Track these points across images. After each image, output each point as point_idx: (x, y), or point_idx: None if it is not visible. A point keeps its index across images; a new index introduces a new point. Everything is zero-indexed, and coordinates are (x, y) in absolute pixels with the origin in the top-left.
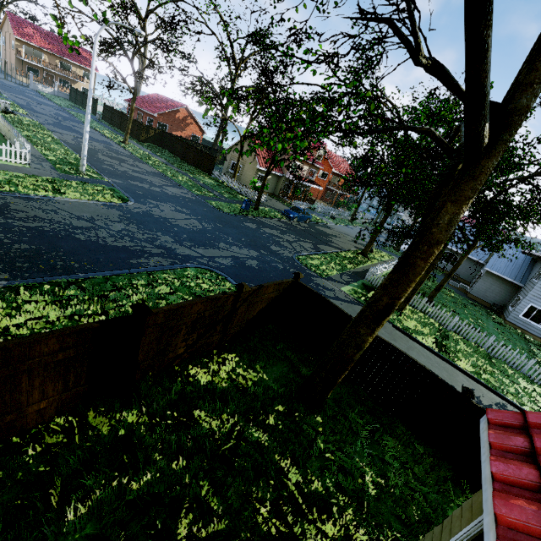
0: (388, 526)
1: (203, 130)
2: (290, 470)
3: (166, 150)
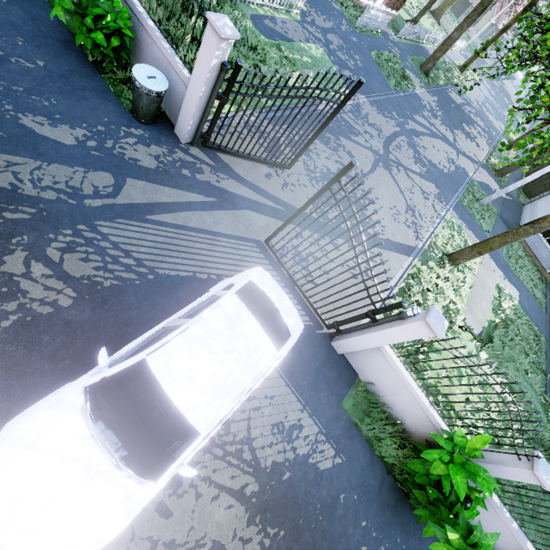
0: None
1: None
2: None
3: None
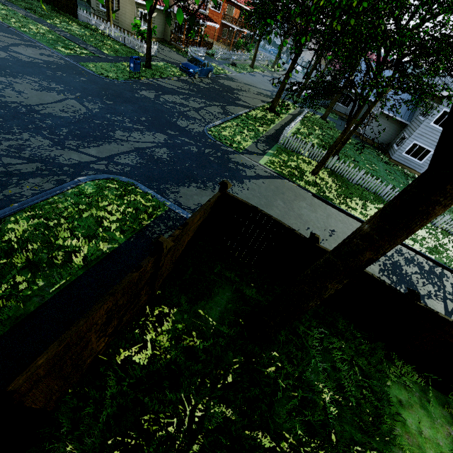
0: (352, 443)
1: None
2: (262, 439)
3: None
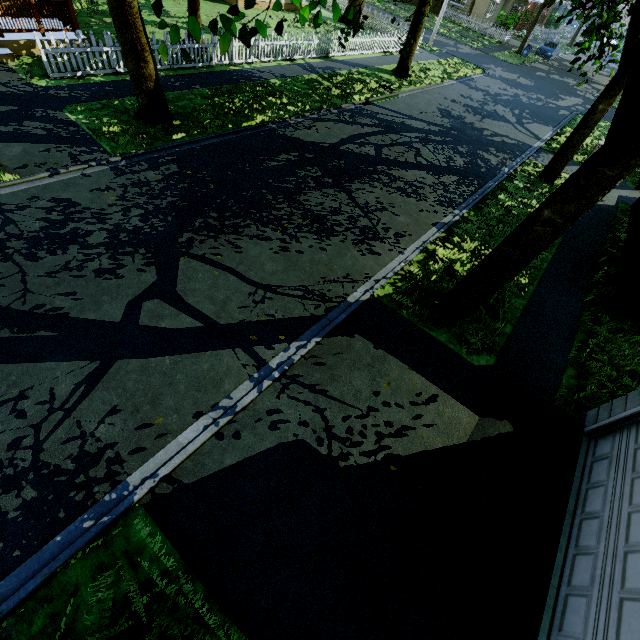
0: None
1: None
2: None
3: None
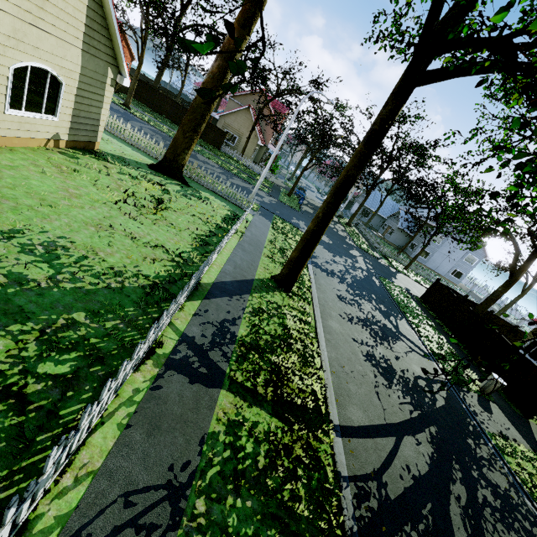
0: None
1: (132, 55)
2: None
3: (145, 106)
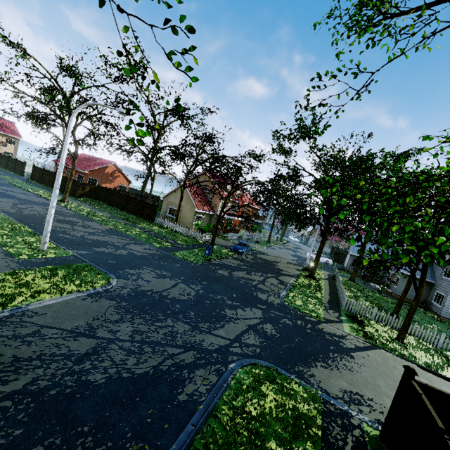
0: None
1: (129, 180)
2: None
3: (102, 203)
